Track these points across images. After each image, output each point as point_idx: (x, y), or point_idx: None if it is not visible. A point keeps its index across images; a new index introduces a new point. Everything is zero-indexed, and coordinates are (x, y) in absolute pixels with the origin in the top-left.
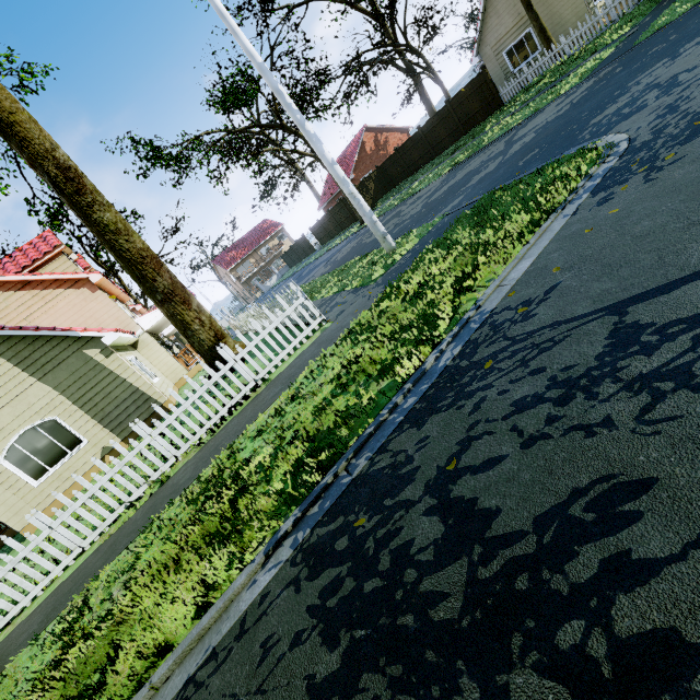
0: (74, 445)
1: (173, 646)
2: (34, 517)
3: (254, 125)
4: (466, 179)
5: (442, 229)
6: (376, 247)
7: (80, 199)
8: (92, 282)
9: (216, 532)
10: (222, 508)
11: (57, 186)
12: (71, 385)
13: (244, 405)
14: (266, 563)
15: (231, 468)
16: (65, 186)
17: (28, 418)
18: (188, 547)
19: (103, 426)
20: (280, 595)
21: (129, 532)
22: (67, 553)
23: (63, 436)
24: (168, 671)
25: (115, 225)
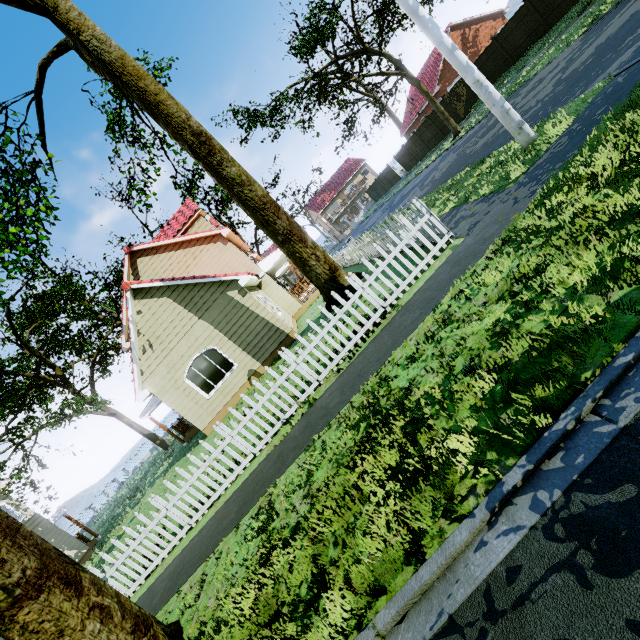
0: (229, 368)
1: (387, 590)
2: (218, 427)
3: (337, 58)
4: (632, 25)
5: (618, 91)
6: (493, 150)
7: (212, 160)
8: (223, 236)
9: (400, 467)
10: (397, 440)
11: (194, 152)
12: (221, 321)
13: (376, 332)
14: (493, 522)
15: (388, 397)
16: (200, 150)
17: (197, 347)
18: (369, 478)
19: (246, 353)
20: (547, 579)
21: (292, 447)
22: (242, 456)
23: (221, 361)
24: (392, 620)
25: (240, 178)
